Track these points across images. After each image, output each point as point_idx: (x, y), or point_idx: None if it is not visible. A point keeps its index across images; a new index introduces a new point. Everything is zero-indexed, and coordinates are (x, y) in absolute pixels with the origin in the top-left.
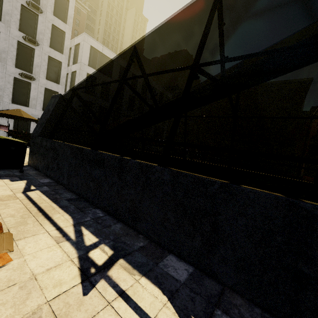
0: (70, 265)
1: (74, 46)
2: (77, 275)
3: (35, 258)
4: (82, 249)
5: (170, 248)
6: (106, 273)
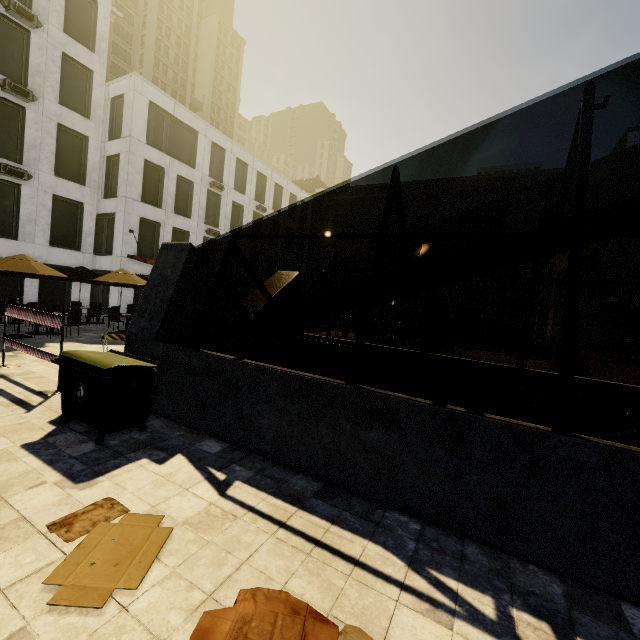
0: None
1: (110, 100)
2: None
3: None
4: (499, 632)
5: (614, 589)
6: None
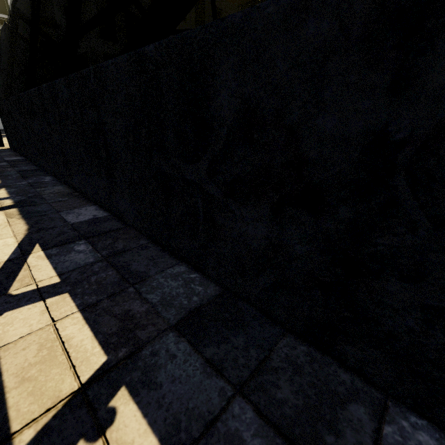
0: None
1: None
2: None
3: None
4: None
5: (94, 198)
6: None
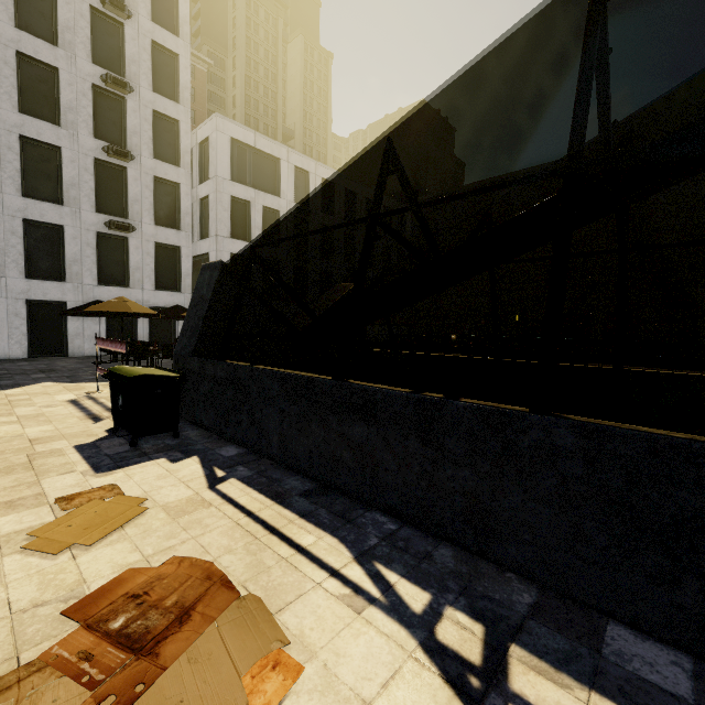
0: (420, 670)
1: (198, 145)
2: (452, 697)
3: (340, 656)
4: (414, 624)
5: (604, 605)
6: (506, 688)
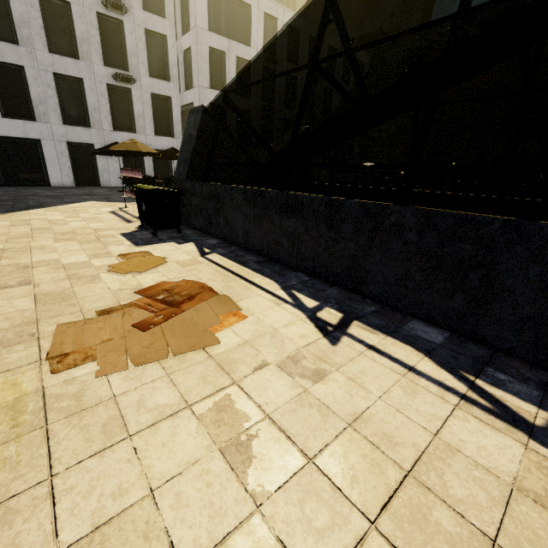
0: (304, 323)
1: None
2: (317, 331)
3: (266, 316)
4: (306, 311)
5: (414, 312)
6: (345, 331)
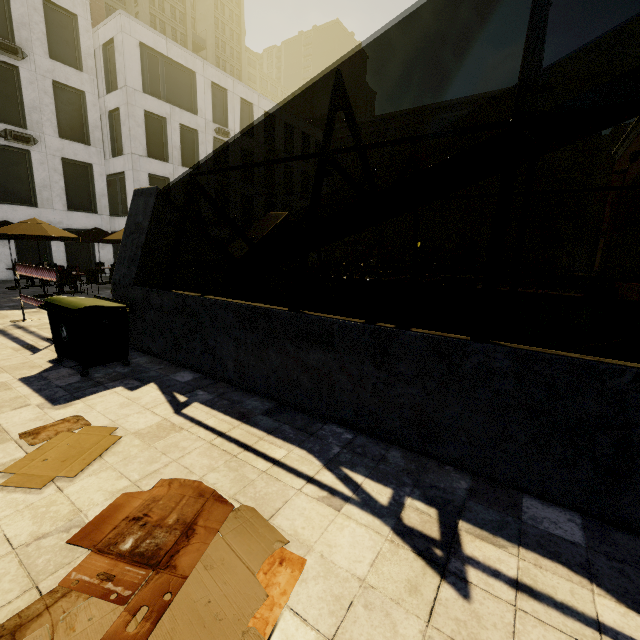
0: (396, 549)
1: (101, 47)
2: (425, 566)
3: (332, 547)
4: (384, 514)
5: (520, 484)
6: (462, 553)
